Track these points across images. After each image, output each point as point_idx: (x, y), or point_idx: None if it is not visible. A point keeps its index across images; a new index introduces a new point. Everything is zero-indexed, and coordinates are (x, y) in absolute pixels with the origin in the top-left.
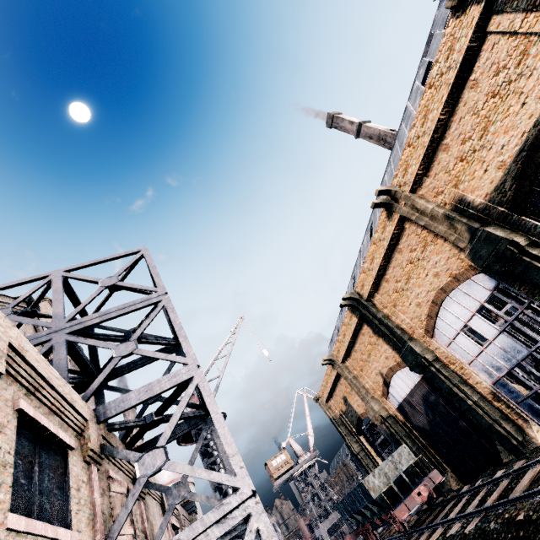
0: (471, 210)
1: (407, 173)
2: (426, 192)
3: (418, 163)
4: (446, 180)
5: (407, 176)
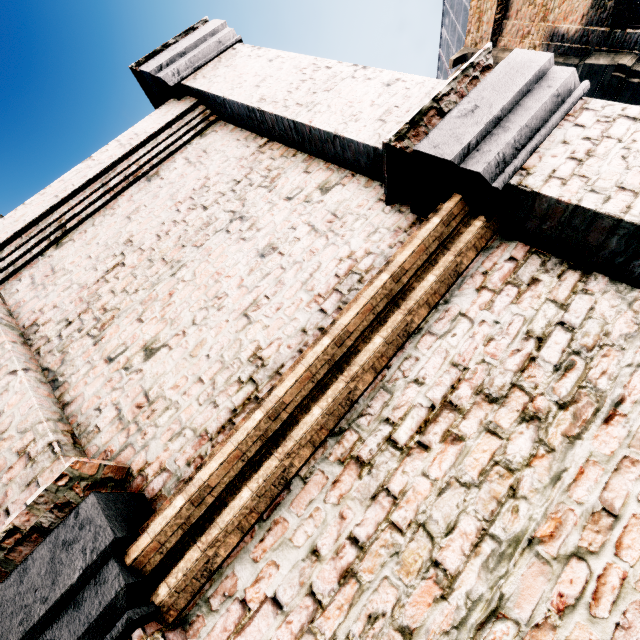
0: (566, 44)
1: (481, 24)
2: (509, 41)
3: (495, 5)
4: (532, 14)
5: (483, 28)
